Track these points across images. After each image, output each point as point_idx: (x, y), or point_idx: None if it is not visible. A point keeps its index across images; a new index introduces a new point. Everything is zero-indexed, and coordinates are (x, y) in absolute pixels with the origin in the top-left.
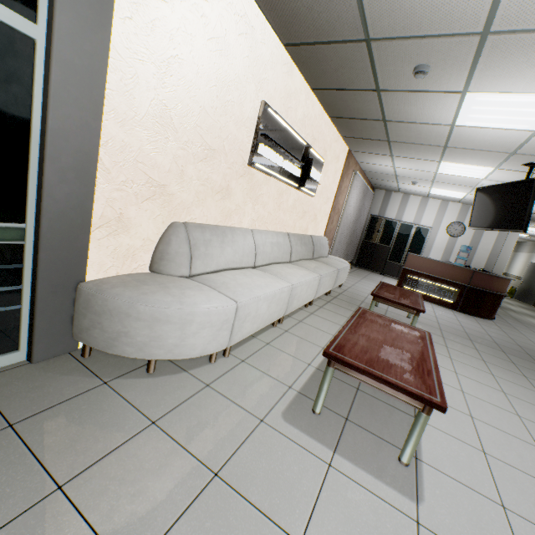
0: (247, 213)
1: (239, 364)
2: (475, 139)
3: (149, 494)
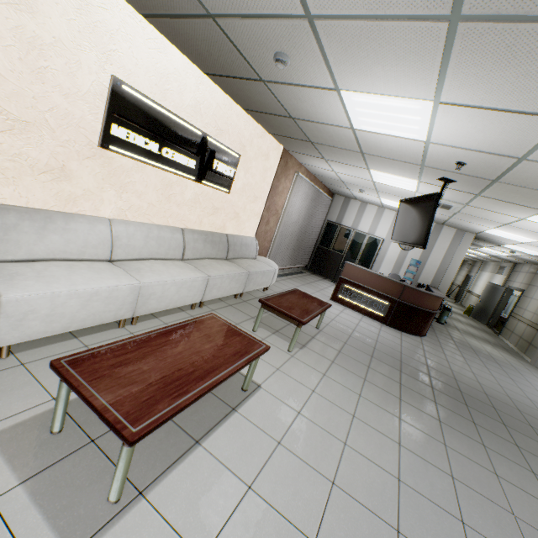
0: (109, 201)
1: (12, 367)
2: (381, 146)
3: None
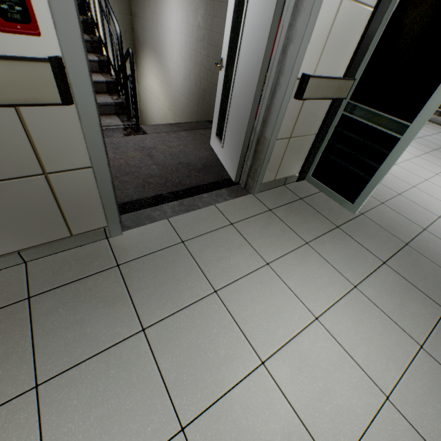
0: None
1: None
2: None
3: None
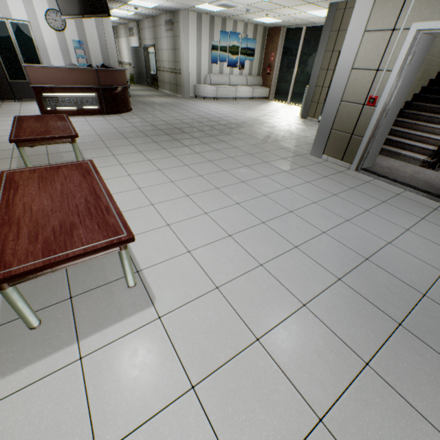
0: None
1: None
2: None
3: None
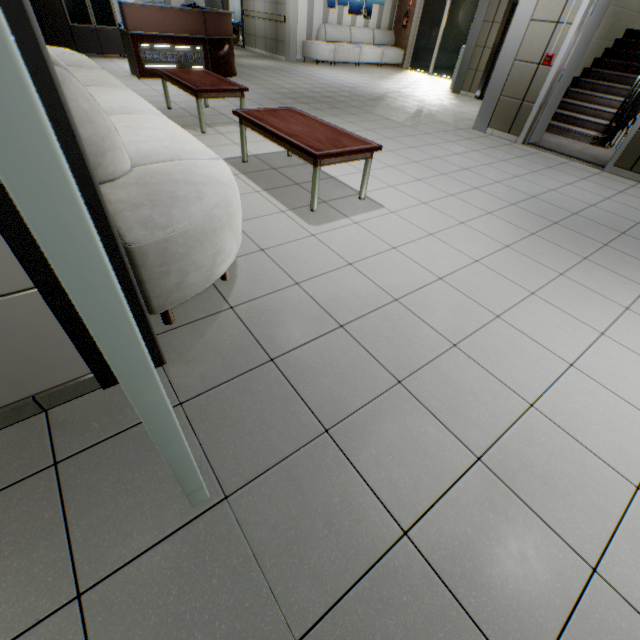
0: None
1: None
2: None
3: (356, 291)
